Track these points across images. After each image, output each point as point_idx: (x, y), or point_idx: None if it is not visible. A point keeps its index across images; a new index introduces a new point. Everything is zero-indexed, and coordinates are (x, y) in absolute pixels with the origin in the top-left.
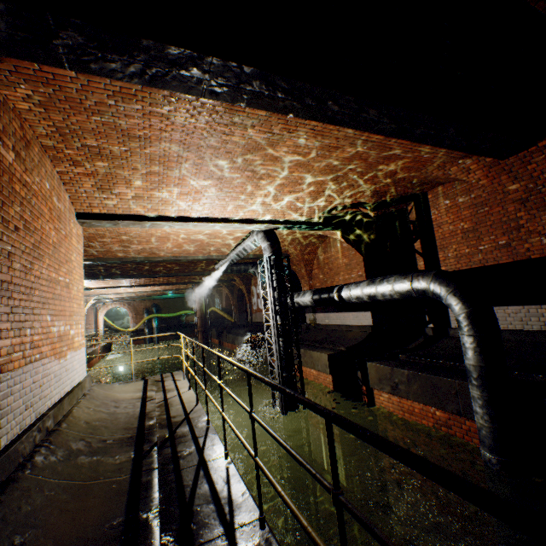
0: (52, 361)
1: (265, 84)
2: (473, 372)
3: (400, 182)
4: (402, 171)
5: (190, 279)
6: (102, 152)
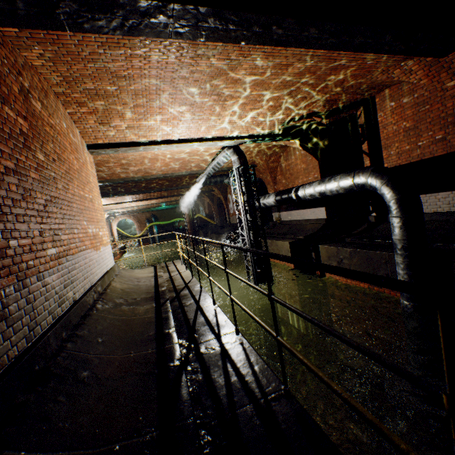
0: (93, 251)
1: (218, 19)
2: (398, 245)
3: (348, 89)
4: (349, 79)
5: (178, 192)
6: (99, 93)
